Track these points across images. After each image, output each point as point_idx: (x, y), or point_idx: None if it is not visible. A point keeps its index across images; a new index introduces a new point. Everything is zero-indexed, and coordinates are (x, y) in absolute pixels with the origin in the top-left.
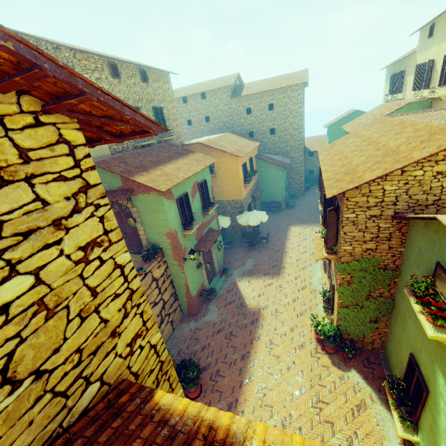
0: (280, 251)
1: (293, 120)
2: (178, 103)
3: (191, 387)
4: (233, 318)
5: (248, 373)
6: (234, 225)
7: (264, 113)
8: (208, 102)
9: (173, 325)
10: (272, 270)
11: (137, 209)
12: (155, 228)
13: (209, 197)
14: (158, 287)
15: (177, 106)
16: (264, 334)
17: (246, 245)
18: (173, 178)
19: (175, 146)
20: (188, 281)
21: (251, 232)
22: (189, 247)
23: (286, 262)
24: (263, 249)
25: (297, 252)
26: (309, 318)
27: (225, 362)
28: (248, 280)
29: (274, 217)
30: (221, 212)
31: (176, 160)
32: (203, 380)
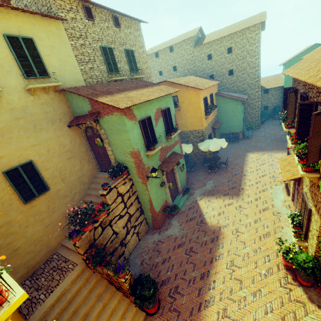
0: (239, 175)
1: (251, 60)
2: (151, 58)
3: (148, 305)
4: (193, 234)
5: (208, 295)
6: (196, 152)
7: (223, 57)
8: (175, 54)
9: (139, 236)
10: (231, 191)
11: (105, 131)
12: (120, 148)
13: (172, 124)
14: (123, 202)
15: (151, 61)
16: (224, 253)
17: (206, 169)
18: (135, 99)
19: (143, 81)
20: (151, 197)
21: (211, 158)
22: (152, 167)
23: (245, 184)
24: (222, 173)
25: (256, 175)
26: (273, 241)
27: (184, 278)
28: (208, 199)
29: (232, 146)
30: (185, 141)
31: (141, 89)
32: (162, 295)
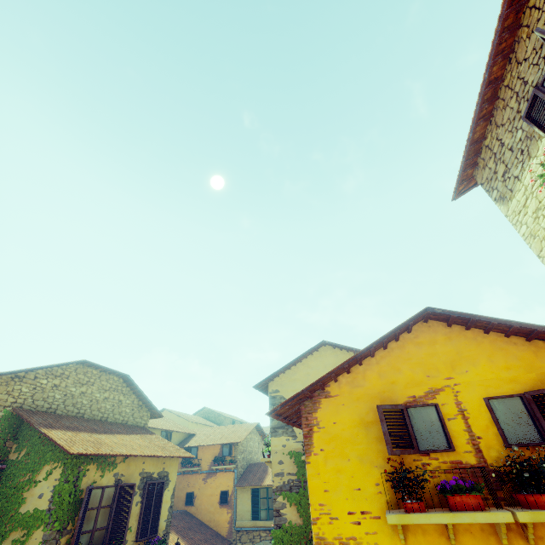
0: None
1: None
2: None
3: None
4: None
5: None
6: None
7: None
8: None
9: None
10: None
11: None
12: None
13: None
14: None
15: None
16: None
17: None
18: None
19: None
20: None
21: None
22: None
23: None
24: None
25: None
26: None
27: None
28: None
29: None
30: None
31: None
32: None
